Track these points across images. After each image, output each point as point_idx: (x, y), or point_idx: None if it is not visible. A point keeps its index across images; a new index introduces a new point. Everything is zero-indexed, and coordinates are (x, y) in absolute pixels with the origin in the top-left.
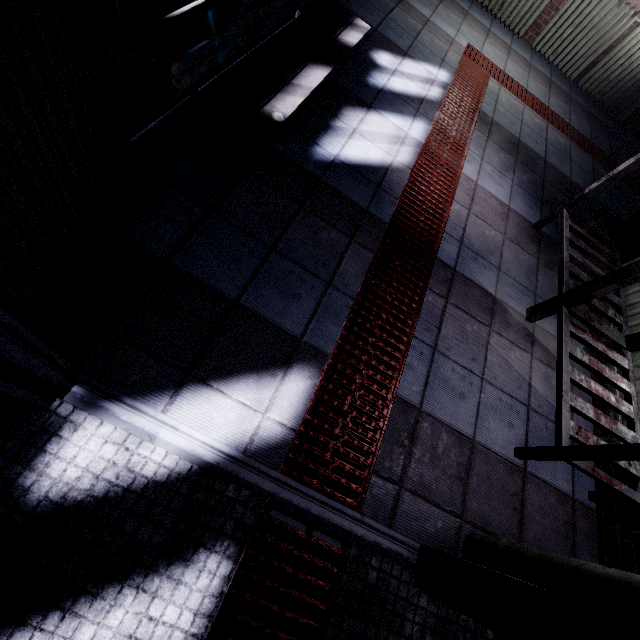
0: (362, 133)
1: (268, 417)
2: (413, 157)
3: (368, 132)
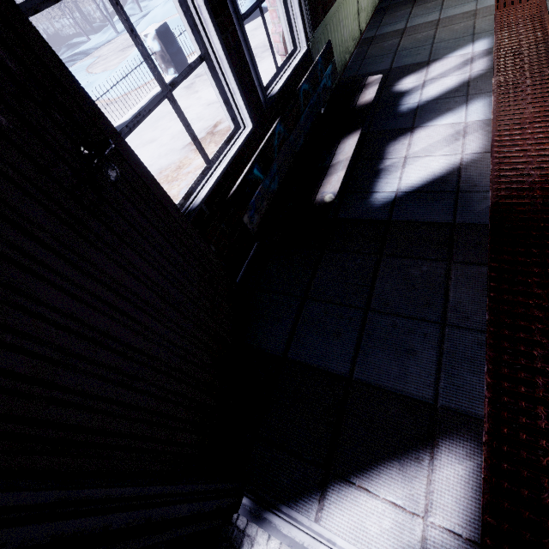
0: (414, 155)
1: (431, 523)
2: (485, 139)
3: (420, 150)
